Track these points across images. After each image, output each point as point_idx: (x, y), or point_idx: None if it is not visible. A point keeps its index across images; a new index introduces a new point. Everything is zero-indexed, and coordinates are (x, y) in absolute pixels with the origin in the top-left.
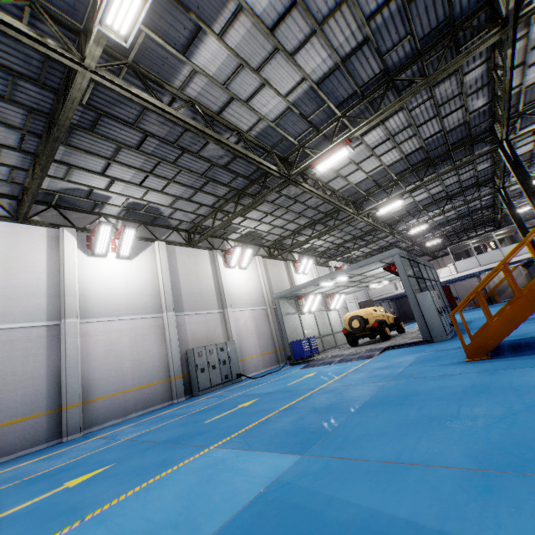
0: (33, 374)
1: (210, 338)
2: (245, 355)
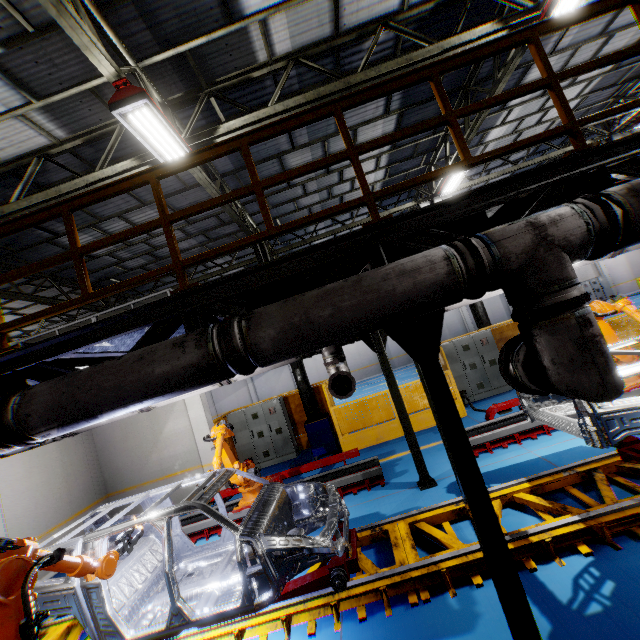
0: (499, 307)
1: (582, 277)
2: (616, 283)
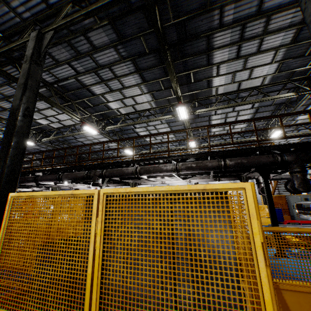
0: None
1: None
2: None
